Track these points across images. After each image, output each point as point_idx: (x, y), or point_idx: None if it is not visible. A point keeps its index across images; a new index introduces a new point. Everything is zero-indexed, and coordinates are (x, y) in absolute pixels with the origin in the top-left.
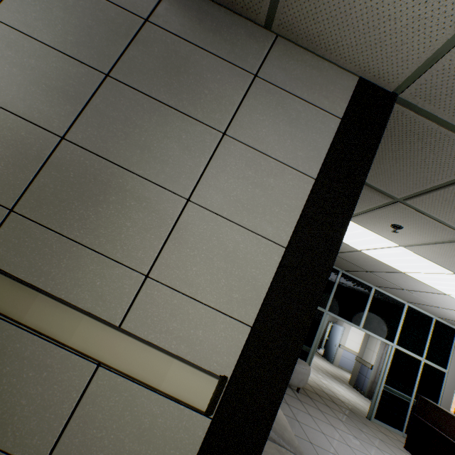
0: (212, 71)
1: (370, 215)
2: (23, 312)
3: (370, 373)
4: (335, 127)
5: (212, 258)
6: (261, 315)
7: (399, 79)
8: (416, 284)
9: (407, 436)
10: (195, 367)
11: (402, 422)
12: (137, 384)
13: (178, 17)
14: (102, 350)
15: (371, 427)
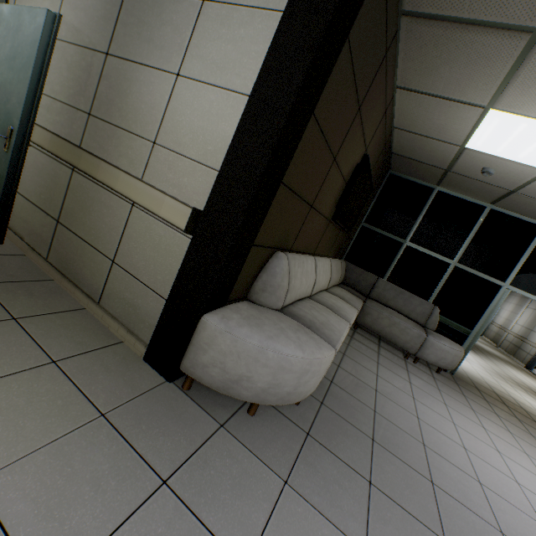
0: None
1: (517, 84)
2: (96, 173)
3: None
4: None
5: (194, 120)
6: (225, 160)
7: None
8: None
9: None
10: (178, 201)
11: None
12: (152, 217)
13: None
14: (130, 193)
15: None
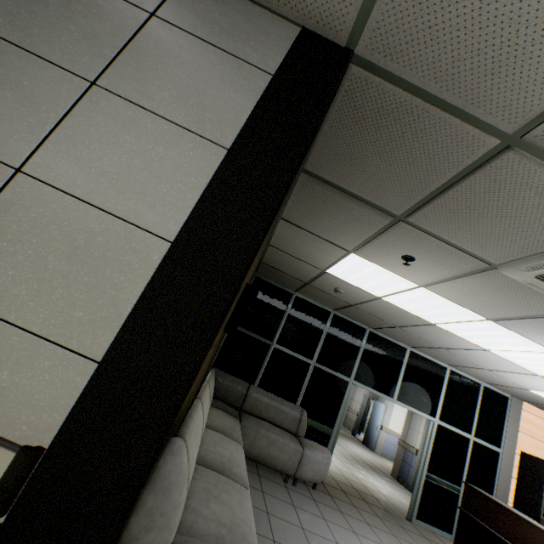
0: (87, 3)
1: (376, 244)
2: None
3: (415, 460)
4: (264, 86)
5: (47, 256)
6: (116, 343)
7: (347, 24)
8: (451, 338)
9: (454, 540)
10: None
11: (450, 522)
12: None
13: None
14: None
15: (410, 531)
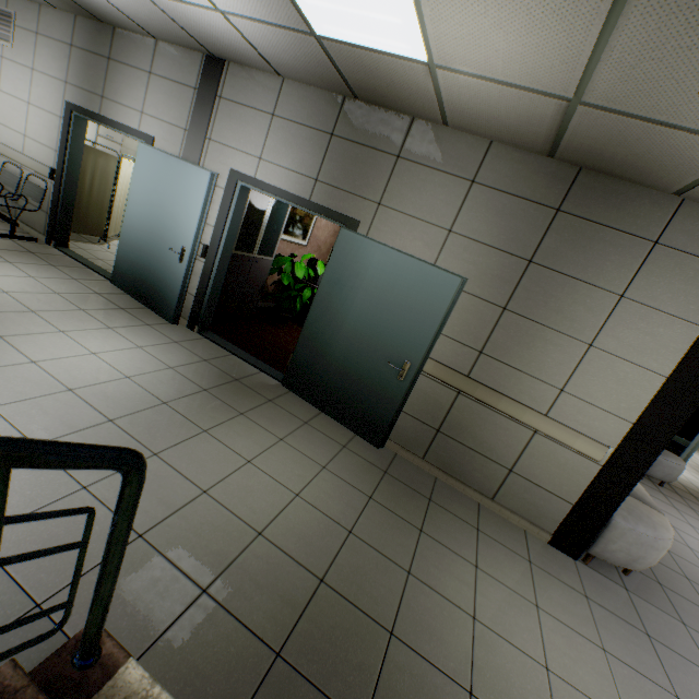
0: (614, 245)
1: None
2: (496, 404)
3: None
4: None
5: (606, 382)
6: (641, 418)
7: None
8: None
9: None
10: (593, 440)
11: None
12: (556, 443)
13: (584, 201)
14: (538, 426)
15: None
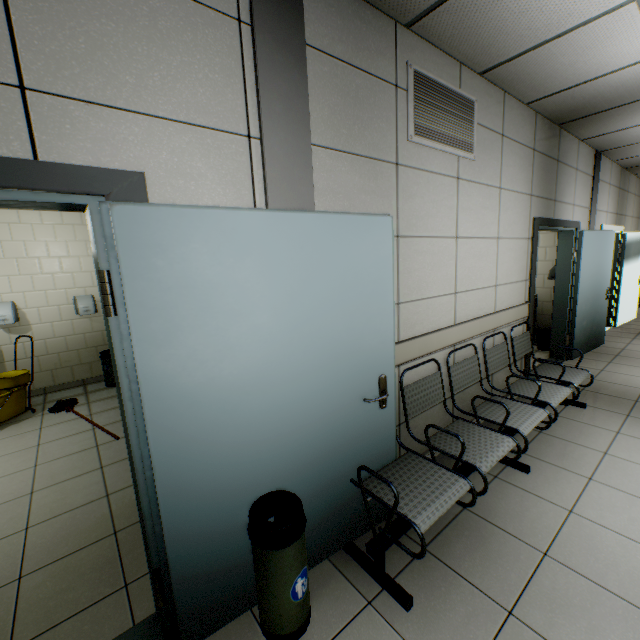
0: None
1: None
2: None
3: None
4: None
5: None
6: None
7: None
8: None
9: None
10: None
11: None
12: None
13: None
14: None
15: None
